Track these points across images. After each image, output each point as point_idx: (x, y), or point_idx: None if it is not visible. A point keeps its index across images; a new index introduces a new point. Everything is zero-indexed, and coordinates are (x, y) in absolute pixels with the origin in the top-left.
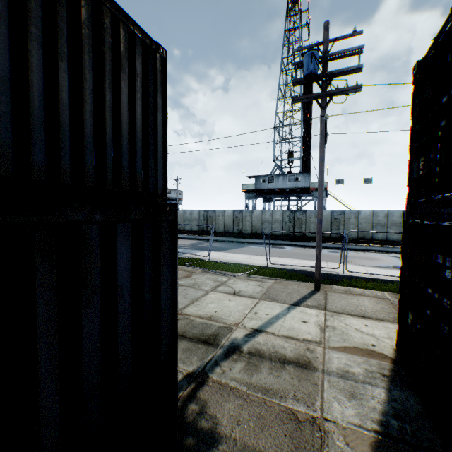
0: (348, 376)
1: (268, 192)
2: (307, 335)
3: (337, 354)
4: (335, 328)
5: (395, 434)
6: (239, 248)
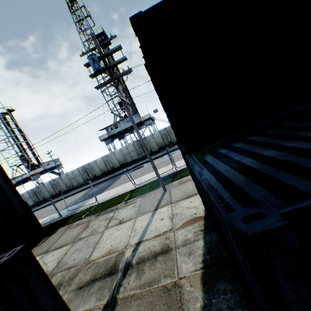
0: (187, 243)
1: (118, 134)
2: (165, 228)
3: (180, 231)
4: (177, 214)
5: (209, 263)
6: (116, 181)
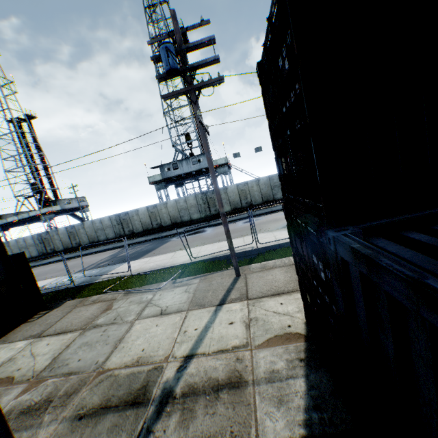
0: (274, 377)
1: (177, 178)
2: (235, 341)
3: (262, 352)
4: (258, 319)
5: (318, 431)
6: (162, 245)
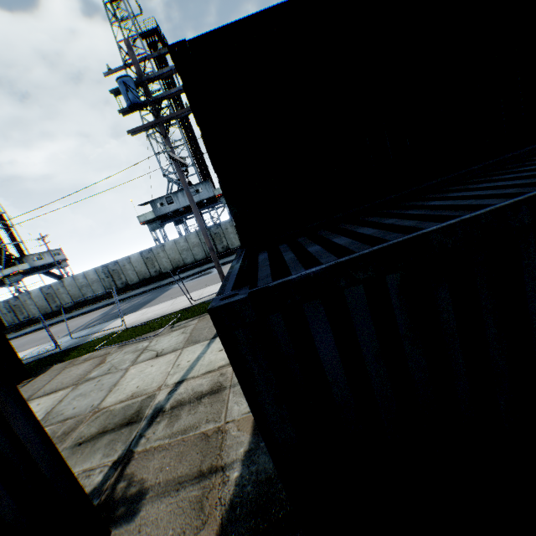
0: None
1: (174, 214)
2: (222, 362)
3: None
4: None
5: None
6: (163, 294)
